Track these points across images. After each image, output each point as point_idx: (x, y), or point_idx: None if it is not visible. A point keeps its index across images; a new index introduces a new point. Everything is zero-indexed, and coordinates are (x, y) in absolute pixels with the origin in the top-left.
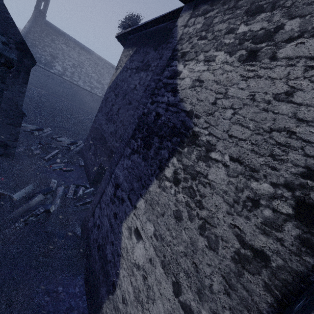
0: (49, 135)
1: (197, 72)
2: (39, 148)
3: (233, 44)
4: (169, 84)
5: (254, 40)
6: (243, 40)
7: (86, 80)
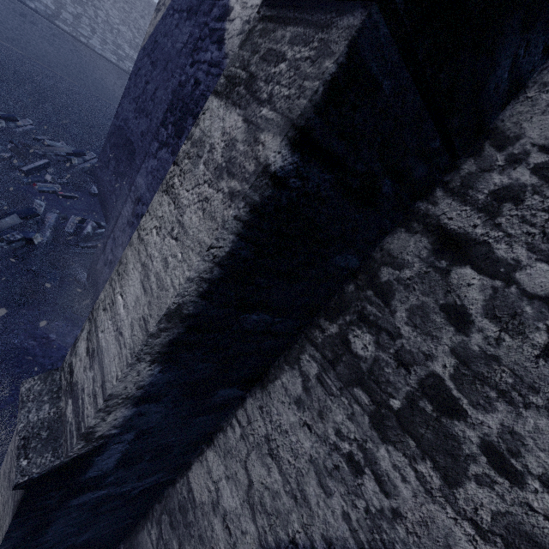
0: (29, 132)
1: (249, 9)
2: (10, 149)
3: None
4: (216, 30)
5: None
6: None
7: (106, 37)
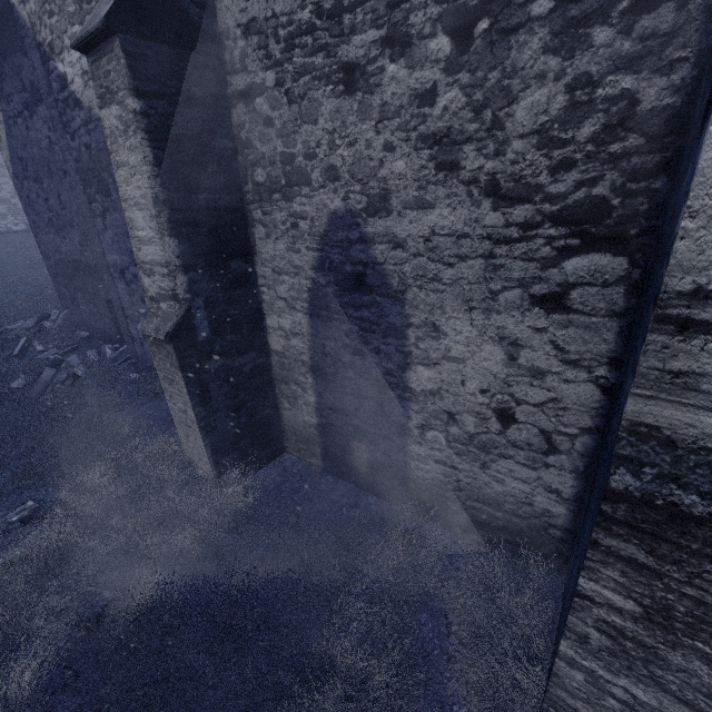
0: None
1: (77, 64)
2: None
3: (78, 12)
4: (68, 98)
5: (87, 1)
6: (80, 4)
7: None
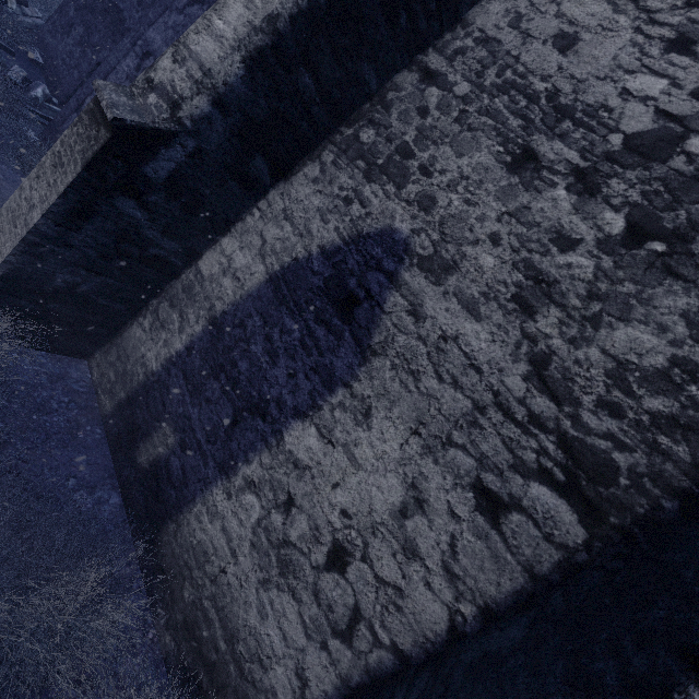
0: None
1: None
2: None
3: None
4: None
5: None
6: None
7: None
